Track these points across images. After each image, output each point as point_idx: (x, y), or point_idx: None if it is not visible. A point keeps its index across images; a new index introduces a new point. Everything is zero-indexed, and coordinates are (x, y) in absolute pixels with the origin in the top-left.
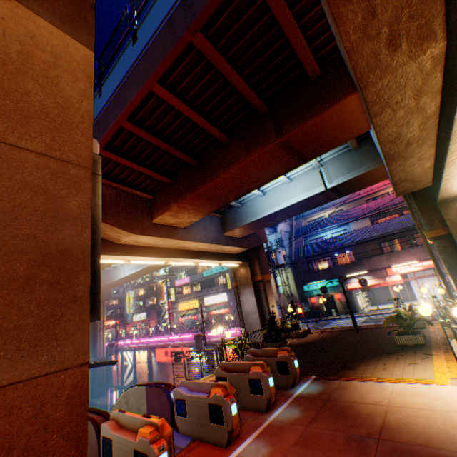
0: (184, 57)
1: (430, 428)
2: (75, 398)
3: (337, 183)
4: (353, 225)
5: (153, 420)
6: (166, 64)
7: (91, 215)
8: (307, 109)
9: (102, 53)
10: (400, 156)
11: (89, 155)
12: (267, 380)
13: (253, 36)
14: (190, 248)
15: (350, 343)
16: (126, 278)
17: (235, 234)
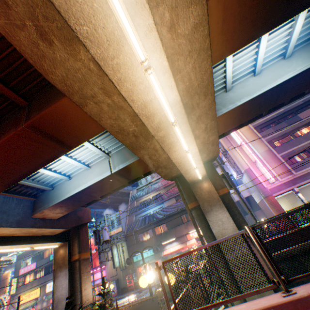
0: None
1: None
2: None
3: (119, 168)
4: (166, 203)
5: None
6: None
7: None
8: (49, 102)
9: None
10: (139, 146)
11: None
12: None
13: None
14: None
15: None
16: None
17: (48, 215)
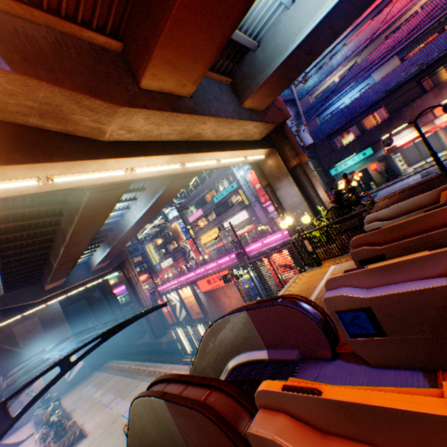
0: None
1: None
2: None
3: None
4: (376, 75)
5: None
6: None
7: None
8: None
9: None
10: None
11: None
12: None
13: None
14: (205, 136)
15: None
16: (139, 224)
17: (255, 105)
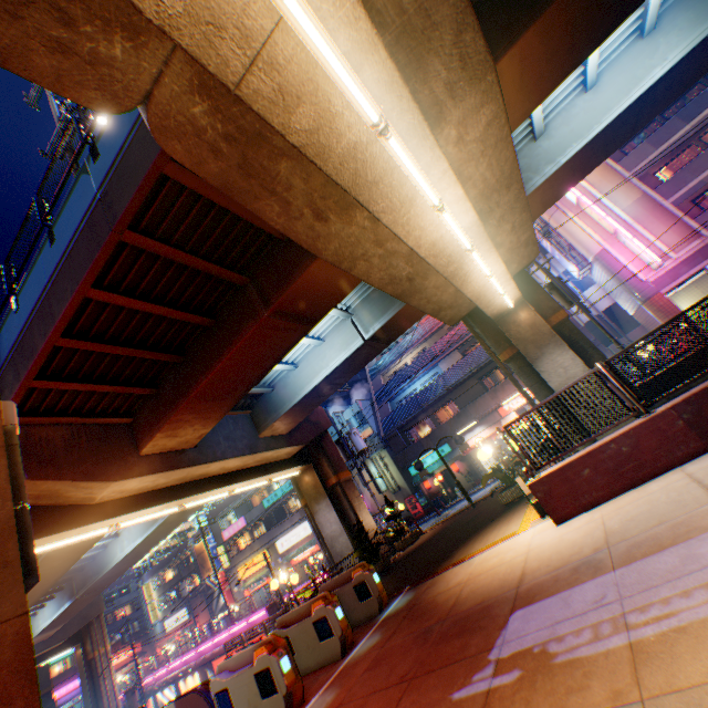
0: (120, 252)
1: (492, 583)
2: (20, 640)
3: (374, 330)
4: (443, 365)
5: None
6: (97, 267)
7: (13, 487)
8: (288, 272)
9: (9, 255)
10: (414, 291)
11: (2, 433)
12: (333, 612)
13: (197, 216)
14: (213, 472)
15: (461, 525)
16: (128, 558)
17: (277, 430)
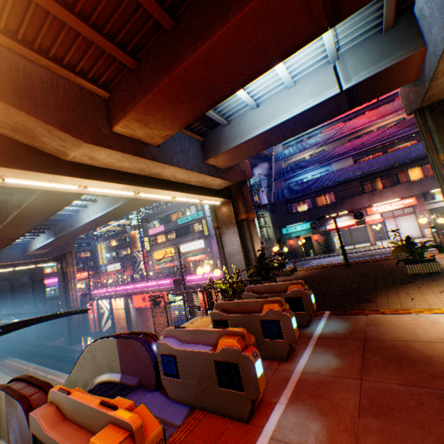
0: None
1: None
2: None
3: (357, 81)
4: (335, 166)
5: (121, 419)
6: None
7: None
8: None
9: None
10: None
11: None
12: (289, 321)
13: None
14: (165, 176)
15: (347, 276)
16: (91, 224)
17: (218, 163)
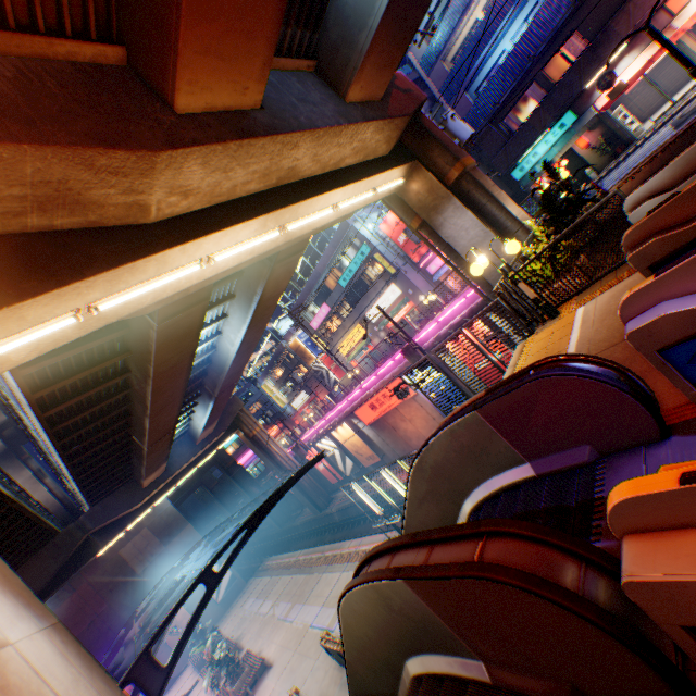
0: None
1: None
2: None
3: None
4: None
5: None
6: None
7: None
8: None
9: None
10: None
11: None
12: None
13: None
14: (303, 171)
15: None
16: (242, 352)
17: (366, 93)
